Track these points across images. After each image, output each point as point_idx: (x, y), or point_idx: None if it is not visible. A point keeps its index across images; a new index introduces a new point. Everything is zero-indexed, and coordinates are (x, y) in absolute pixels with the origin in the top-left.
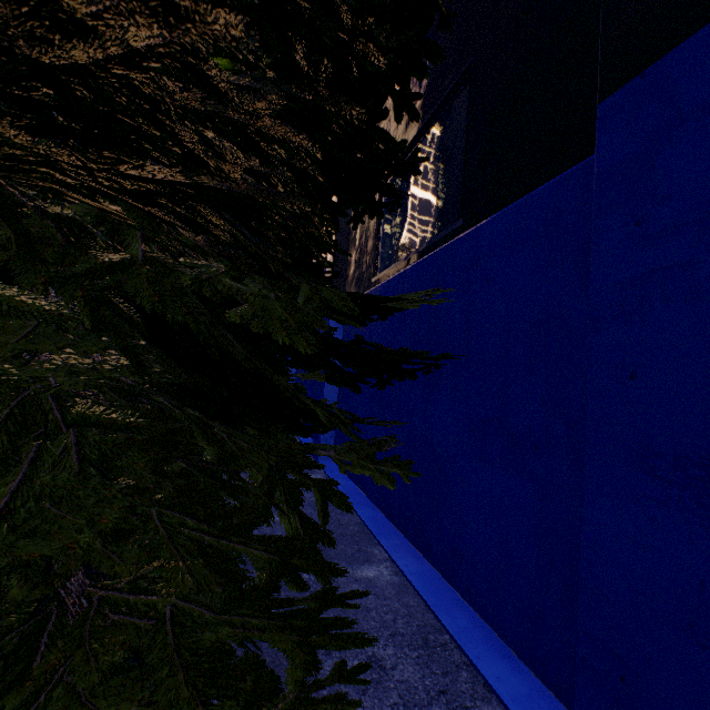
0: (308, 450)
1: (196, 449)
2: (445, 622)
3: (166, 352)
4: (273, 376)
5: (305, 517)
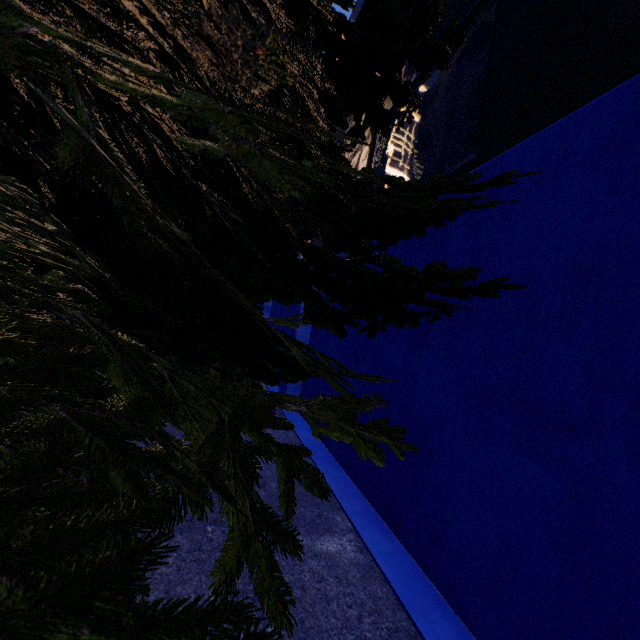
0: (274, 403)
1: (113, 388)
2: (421, 628)
3: (108, 262)
4: (230, 287)
5: (260, 504)
